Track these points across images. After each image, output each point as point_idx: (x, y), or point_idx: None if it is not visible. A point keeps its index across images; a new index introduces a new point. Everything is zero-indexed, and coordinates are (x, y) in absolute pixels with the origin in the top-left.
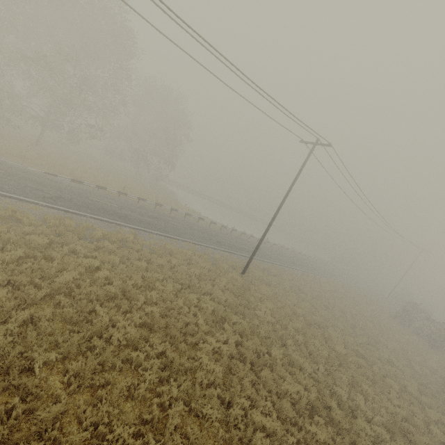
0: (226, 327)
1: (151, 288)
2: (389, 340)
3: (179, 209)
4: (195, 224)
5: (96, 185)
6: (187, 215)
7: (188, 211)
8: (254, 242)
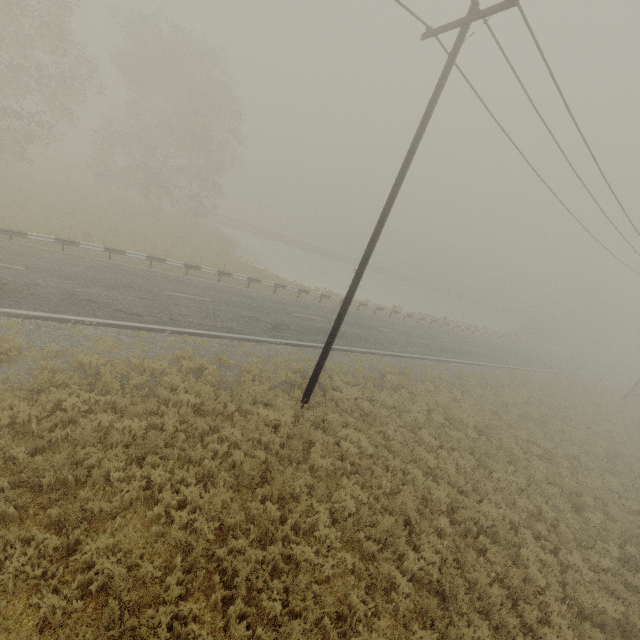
0: None
1: None
2: None
3: (218, 266)
4: (237, 293)
5: (1, 230)
6: (222, 275)
7: (234, 267)
8: (368, 315)
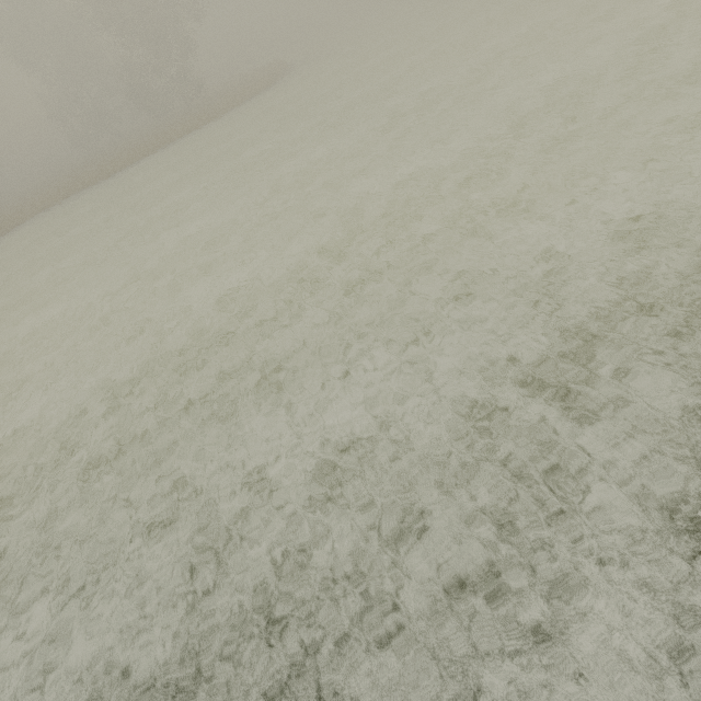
0: None
1: None
2: None
3: None
4: None
5: None
6: None
7: None
8: None
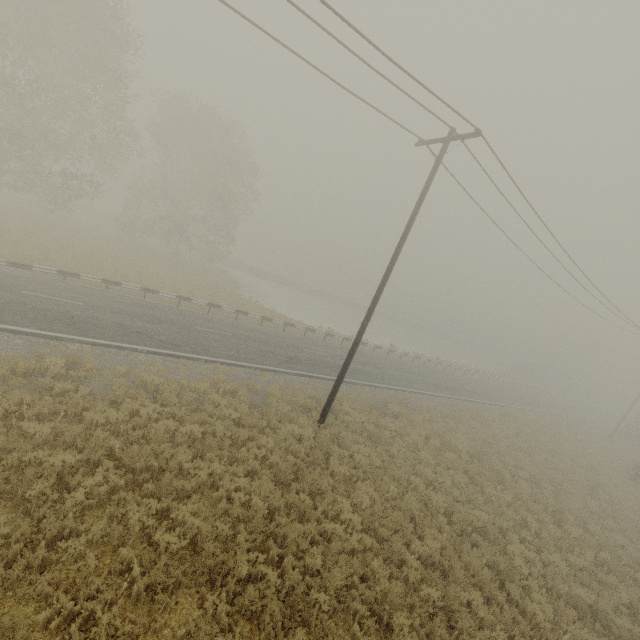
0: (208, 606)
1: (25, 499)
2: (638, 540)
3: (233, 305)
4: (253, 329)
5: (59, 271)
6: (239, 313)
7: (247, 307)
8: (368, 352)
